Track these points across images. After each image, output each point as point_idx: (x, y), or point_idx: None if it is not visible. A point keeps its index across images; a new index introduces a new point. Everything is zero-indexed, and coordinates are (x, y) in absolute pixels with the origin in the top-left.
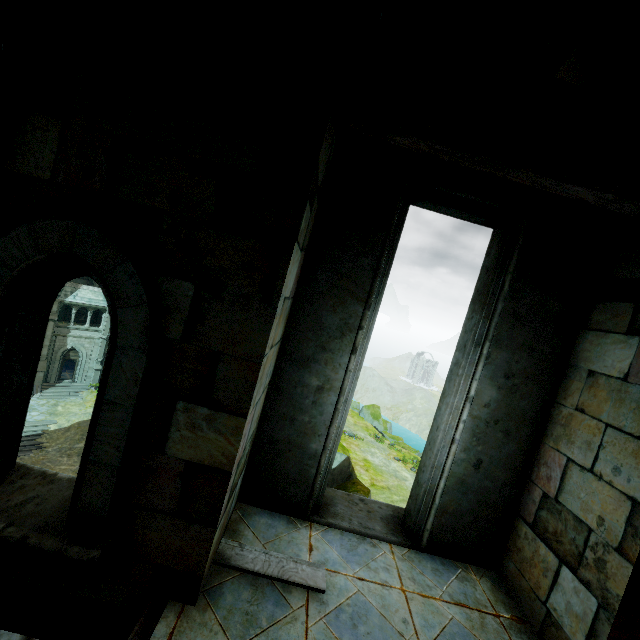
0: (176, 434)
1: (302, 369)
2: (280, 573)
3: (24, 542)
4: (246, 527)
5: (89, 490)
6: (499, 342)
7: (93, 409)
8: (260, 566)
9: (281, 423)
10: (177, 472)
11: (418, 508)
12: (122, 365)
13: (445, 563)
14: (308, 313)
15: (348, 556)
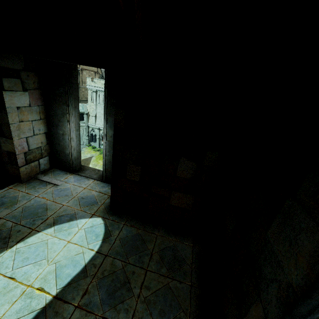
0: (2, 145)
1: (56, 128)
2: (49, 181)
3: None
4: (51, 173)
5: None
6: (109, 114)
7: None
8: (45, 179)
9: (57, 145)
10: (6, 153)
11: (103, 170)
12: None
13: (109, 185)
14: (52, 110)
15: (76, 181)
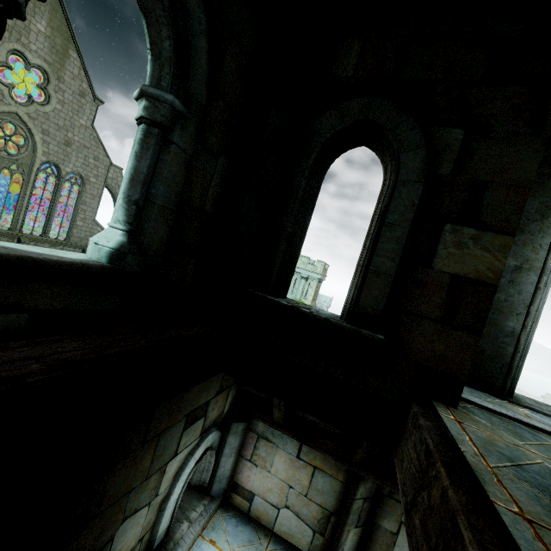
0: (443, 251)
1: None
2: (516, 417)
3: (328, 321)
4: None
5: (367, 293)
6: None
7: (378, 228)
8: (491, 407)
9: None
10: (442, 284)
11: None
12: (401, 195)
13: None
14: None
15: None
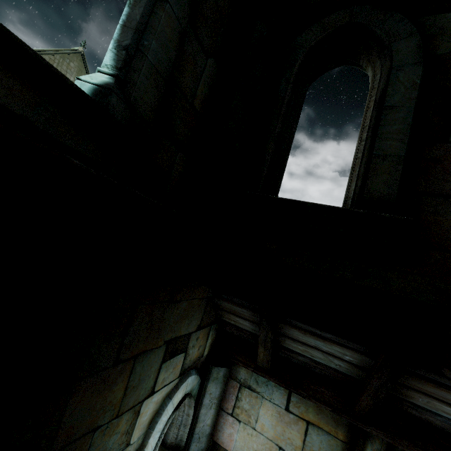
0: None
1: None
2: None
3: (334, 206)
4: None
5: (374, 179)
6: None
7: (378, 111)
8: None
9: None
10: None
11: None
12: (398, 79)
13: None
14: None
15: None
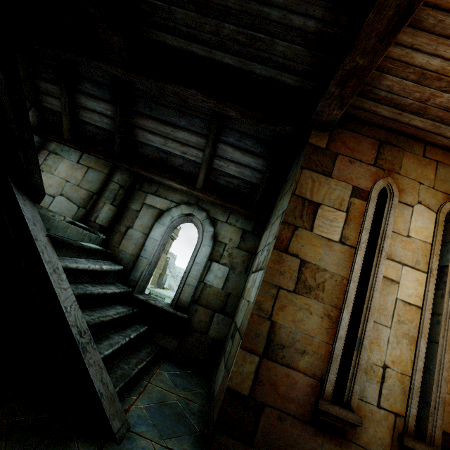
0: None
1: None
2: None
3: None
4: None
5: None
6: None
7: None
8: None
9: None
10: None
11: None
12: None
13: None
14: None
15: None
